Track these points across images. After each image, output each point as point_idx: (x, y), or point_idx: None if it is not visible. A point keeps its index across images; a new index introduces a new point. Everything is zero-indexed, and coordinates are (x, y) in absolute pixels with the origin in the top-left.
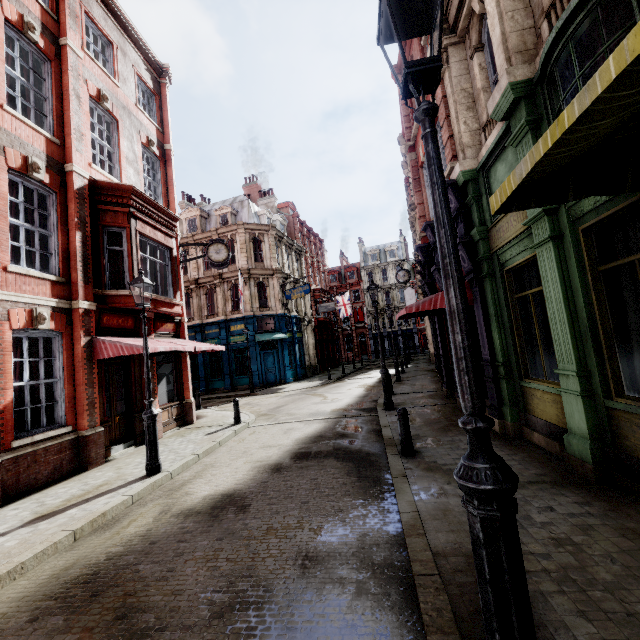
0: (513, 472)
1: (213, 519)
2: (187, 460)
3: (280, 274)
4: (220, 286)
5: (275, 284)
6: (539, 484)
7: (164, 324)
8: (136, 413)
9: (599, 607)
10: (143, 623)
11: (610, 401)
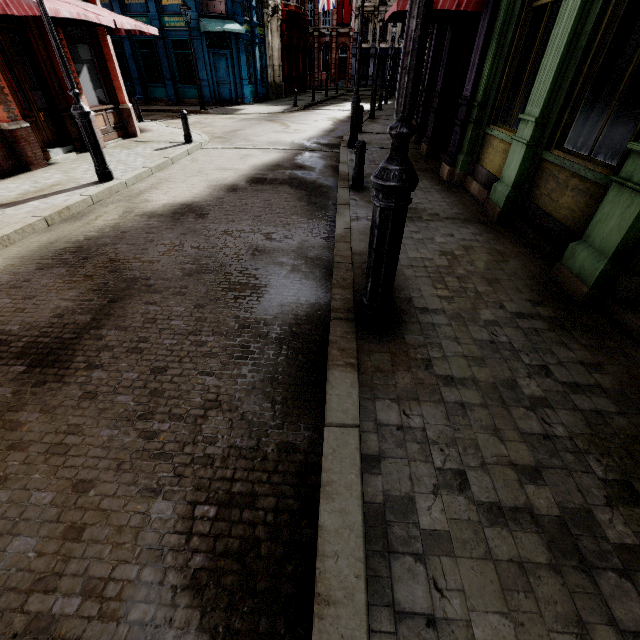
0: (416, 176)
1: (175, 221)
2: (139, 172)
3: None
4: None
5: None
6: (454, 220)
7: None
8: (63, 112)
9: (446, 284)
10: (131, 275)
11: (547, 153)
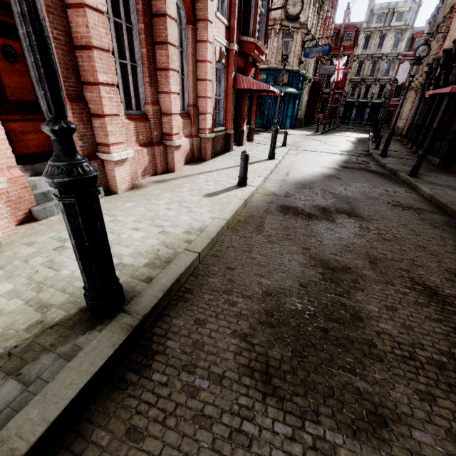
0: None
1: (328, 179)
2: (282, 157)
3: (305, 29)
4: None
5: (298, 39)
6: None
7: (252, 68)
8: (238, 127)
9: None
10: (342, 195)
11: None
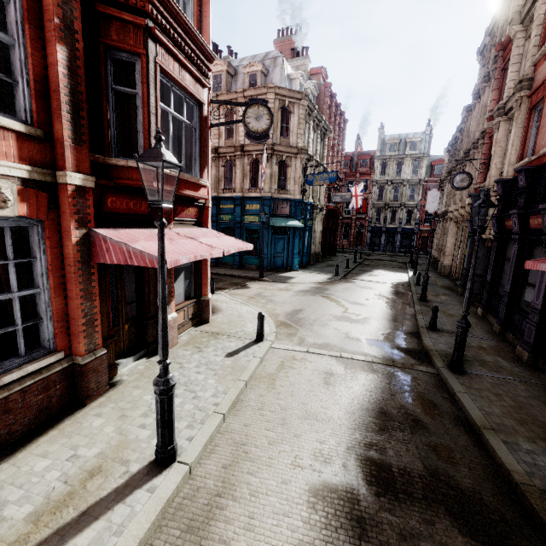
0: None
1: None
2: (211, 432)
3: (305, 155)
4: (240, 159)
5: (297, 165)
6: None
7: (186, 208)
8: (149, 319)
9: None
10: None
11: None
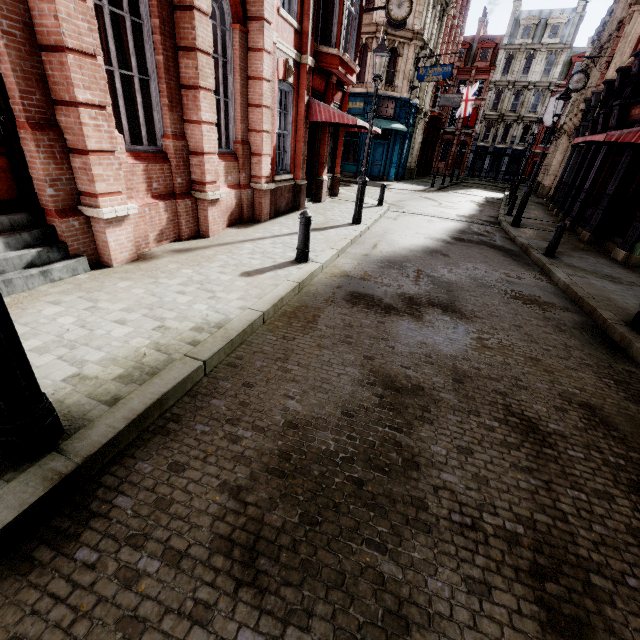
0: None
1: (431, 255)
2: (372, 221)
3: (420, 41)
4: None
5: (410, 55)
6: None
7: (337, 92)
8: (314, 176)
9: None
10: (443, 280)
11: None
